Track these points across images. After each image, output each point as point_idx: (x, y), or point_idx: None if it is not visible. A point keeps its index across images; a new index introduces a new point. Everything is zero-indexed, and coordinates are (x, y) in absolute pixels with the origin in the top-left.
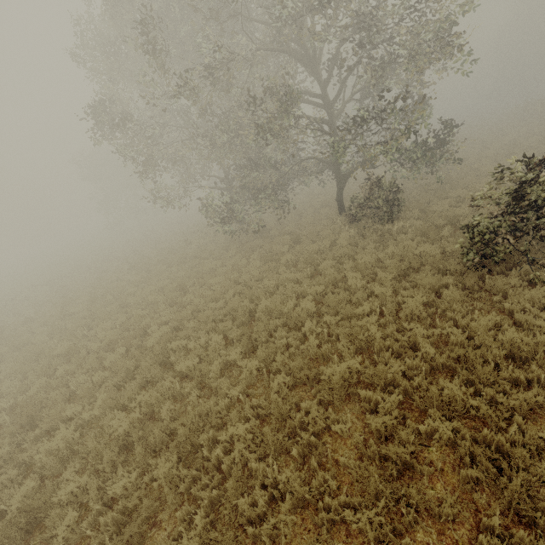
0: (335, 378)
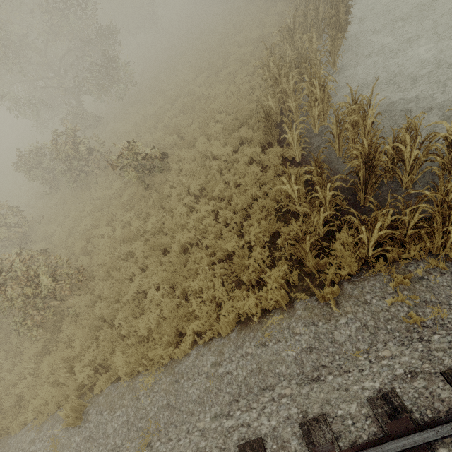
0: None
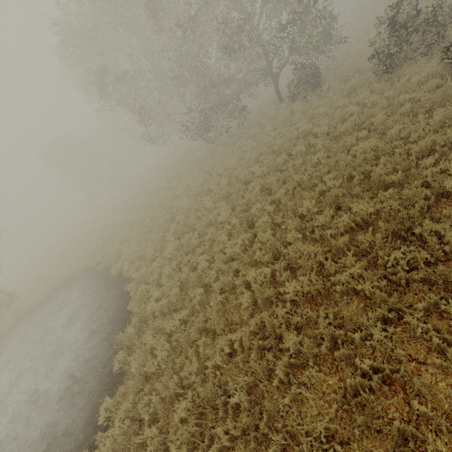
0: (350, 123)
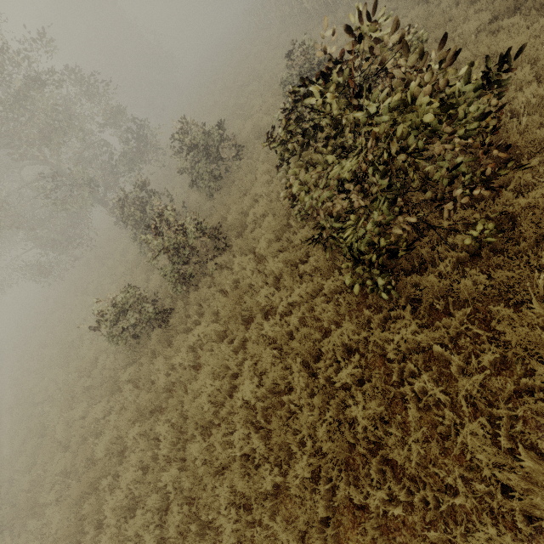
0: (84, 364)
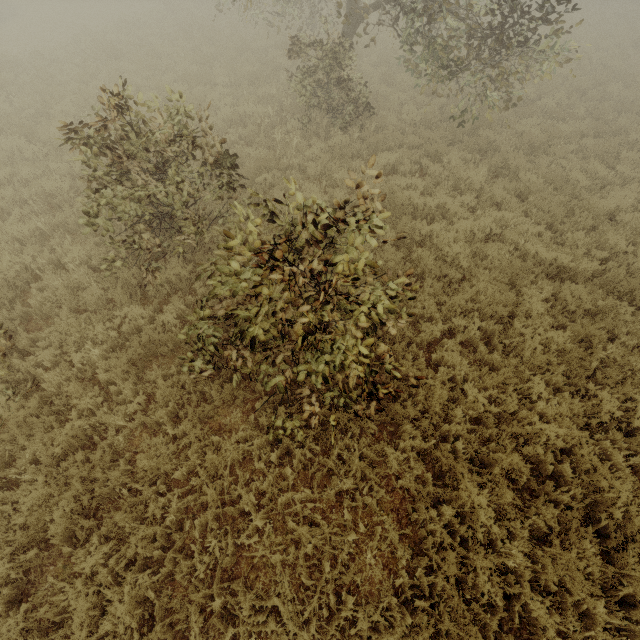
0: None
